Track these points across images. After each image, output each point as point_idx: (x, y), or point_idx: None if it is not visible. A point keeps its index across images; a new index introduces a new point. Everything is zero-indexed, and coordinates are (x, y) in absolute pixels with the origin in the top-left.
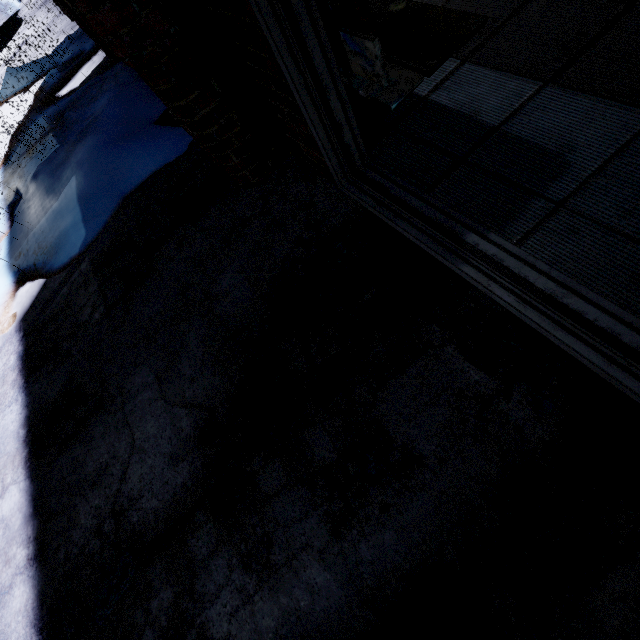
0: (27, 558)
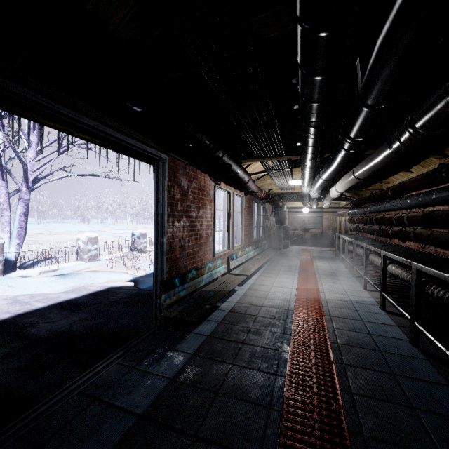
0: (19, 313)
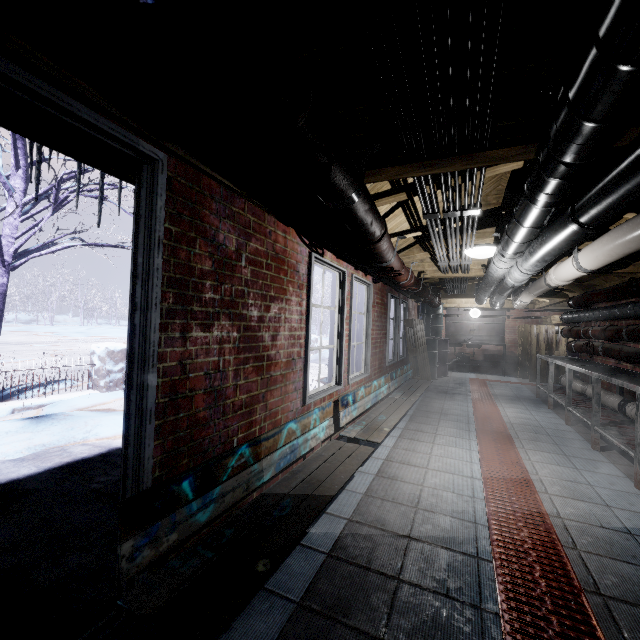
0: None
